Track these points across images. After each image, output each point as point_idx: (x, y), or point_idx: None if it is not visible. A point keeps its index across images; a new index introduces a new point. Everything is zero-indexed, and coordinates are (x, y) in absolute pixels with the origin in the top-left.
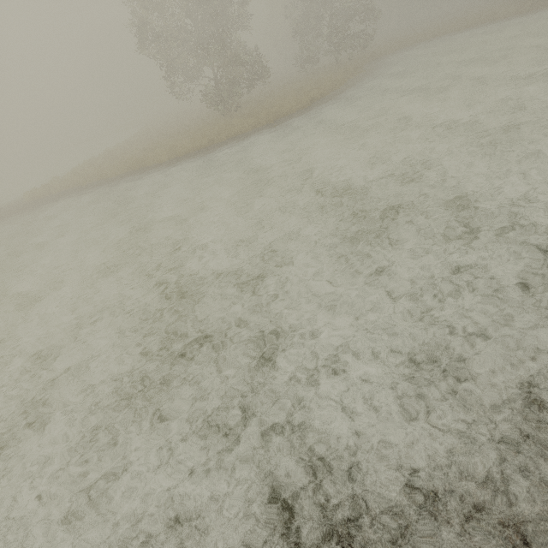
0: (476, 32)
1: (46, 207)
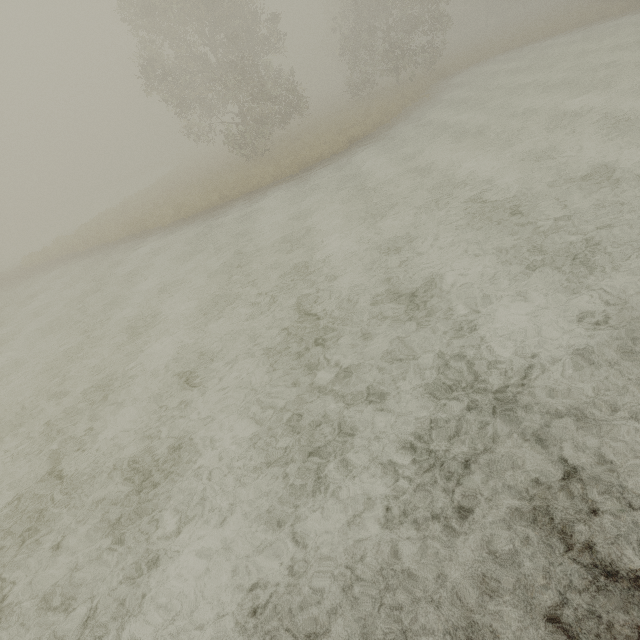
0: (578, 37)
1: (34, 281)
